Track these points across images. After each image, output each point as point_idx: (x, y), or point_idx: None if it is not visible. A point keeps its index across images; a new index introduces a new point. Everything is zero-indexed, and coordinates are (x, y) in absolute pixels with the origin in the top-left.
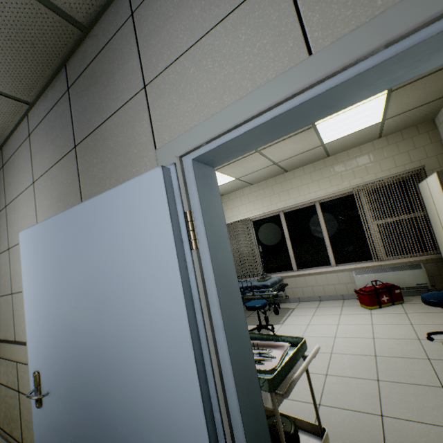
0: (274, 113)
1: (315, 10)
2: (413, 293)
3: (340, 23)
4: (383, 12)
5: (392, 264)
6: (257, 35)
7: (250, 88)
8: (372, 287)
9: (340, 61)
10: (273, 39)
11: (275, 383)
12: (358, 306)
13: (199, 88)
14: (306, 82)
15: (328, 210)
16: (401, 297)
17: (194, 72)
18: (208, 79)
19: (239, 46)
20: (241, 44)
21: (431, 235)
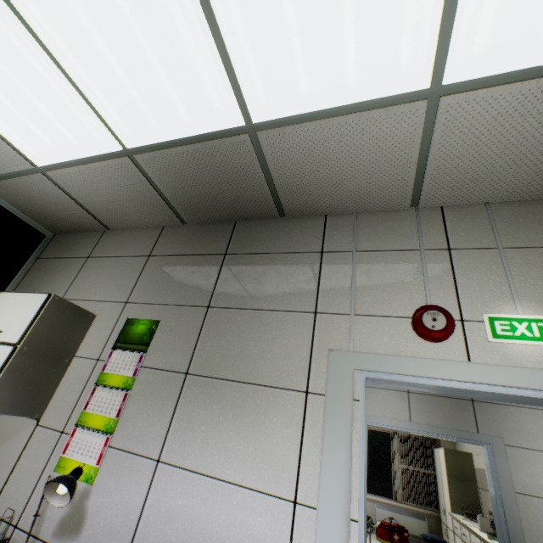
0: (398, 429)
1: (413, 410)
2: (416, 542)
3: (418, 418)
4: (427, 424)
5: (405, 508)
6: (397, 403)
7: (392, 416)
8: (388, 522)
9: (417, 428)
10: (402, 408)
11: (367, 525)
12: (374, 537)
13: (375, 403)
14: (408, 427)
15: (368, 437)
16: (407, 541)
17: (374, 396)
18: (379, 402)
19: (391, 401)
20: (392, 401)
21: (436, 494)
